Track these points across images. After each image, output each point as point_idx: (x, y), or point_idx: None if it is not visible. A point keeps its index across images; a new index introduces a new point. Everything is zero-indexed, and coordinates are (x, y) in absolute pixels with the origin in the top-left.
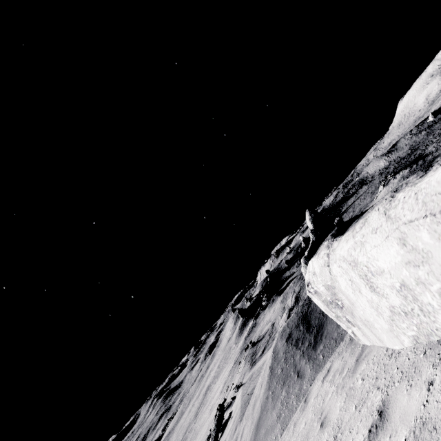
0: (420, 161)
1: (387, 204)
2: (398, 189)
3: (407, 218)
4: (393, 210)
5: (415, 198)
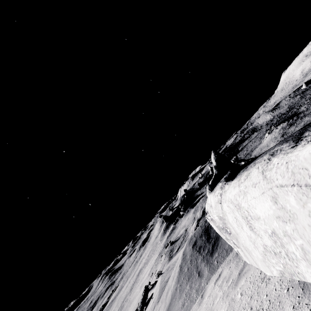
0: (295, 117)
1: (265, 165)
2: (274, 153)
3: (279, 182)
4: (269, 172)
5: (286, 166)
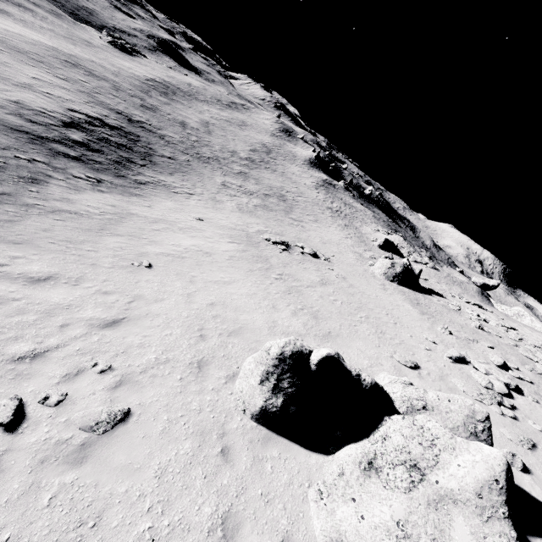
0: None
1: None
2: None
3: None
4: None
5: None
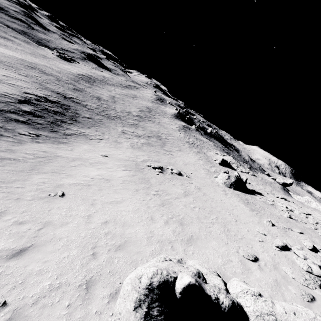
0: None
1: None
2: None
3: None
4: None
5: None
